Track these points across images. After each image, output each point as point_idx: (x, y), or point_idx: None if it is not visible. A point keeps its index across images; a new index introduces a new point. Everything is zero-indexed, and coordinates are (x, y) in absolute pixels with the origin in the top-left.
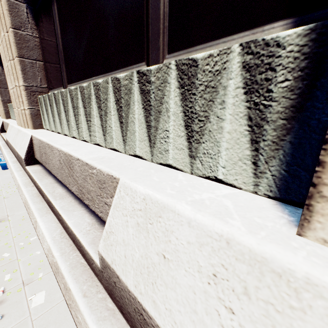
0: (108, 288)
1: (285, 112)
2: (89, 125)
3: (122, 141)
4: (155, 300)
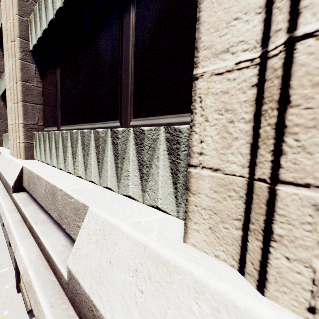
0: (72, 298)
1: (187, 167)
2: (74, 161)
3: (98, 176)
4: (101, 295)
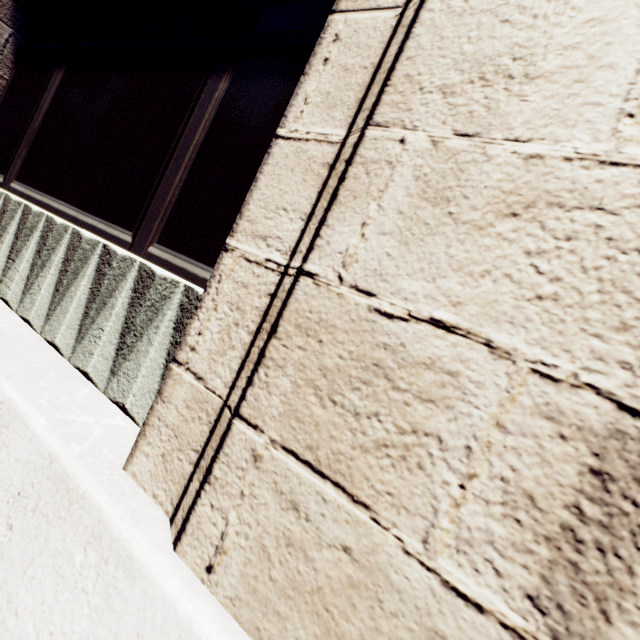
0: None
1: None
2: (8, 266)
3: (45, 315)
4: None
